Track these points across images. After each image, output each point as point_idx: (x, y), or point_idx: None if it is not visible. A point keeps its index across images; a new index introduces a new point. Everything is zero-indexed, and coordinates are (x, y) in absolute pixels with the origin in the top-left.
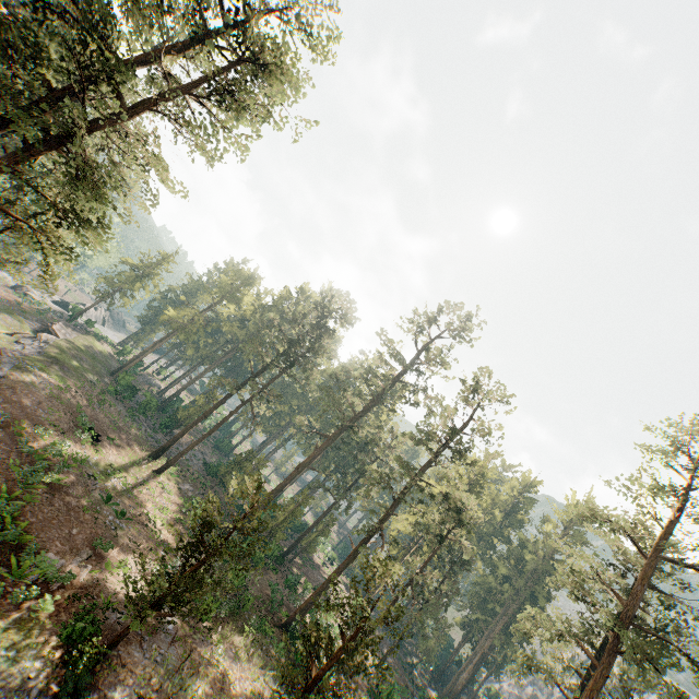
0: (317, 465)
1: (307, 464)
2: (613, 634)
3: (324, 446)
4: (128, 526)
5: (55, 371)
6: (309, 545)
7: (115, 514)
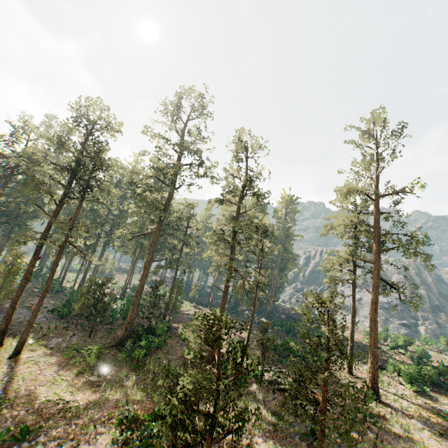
0: (141, 256)
1: (151, 261)
2: (374, 245)
3: (156, 240)
4: (43, 435)
5: None
6: (175, 306)
7: (15, 441)
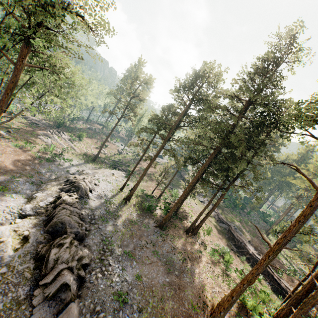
0: None
1: None
2: None
3: None
4: None
5: (230, 216)
6: None
7: None
